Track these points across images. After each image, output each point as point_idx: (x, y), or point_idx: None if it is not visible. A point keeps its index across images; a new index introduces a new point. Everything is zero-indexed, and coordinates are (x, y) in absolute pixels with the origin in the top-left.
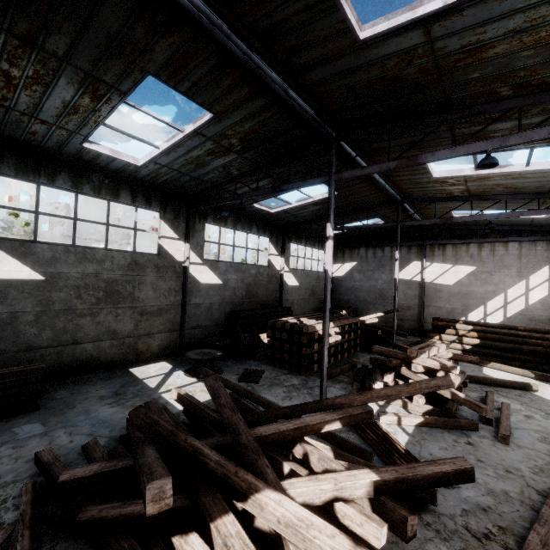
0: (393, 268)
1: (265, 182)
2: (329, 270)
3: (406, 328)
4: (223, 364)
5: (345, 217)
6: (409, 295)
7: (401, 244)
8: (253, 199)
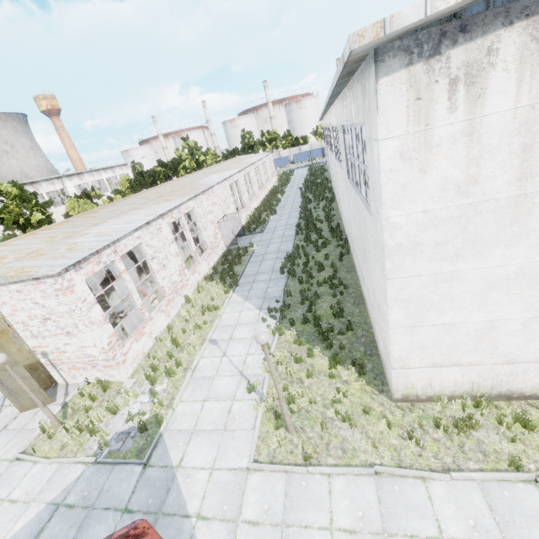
0: None
1: None
2: None
3: None
4: None
5: None
6: None
7: None
8: None
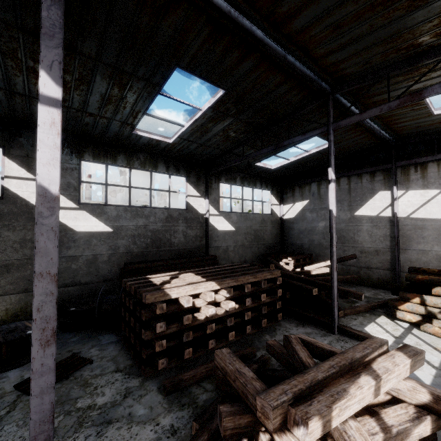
0: (352, 203)
1: (103, 83)
2: (48, 178)
3: (375, 279)
4: (62, 341)
5: (270, 141)
6: (376, 235)
7: (361, 171)
8: (126, 123)
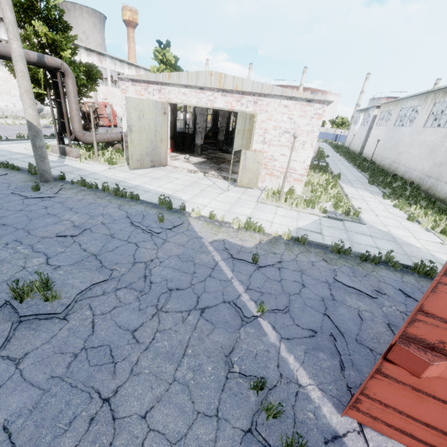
0: None
1: None
2: None
3: None
4: None
5: None
6: None
7: None
8: None
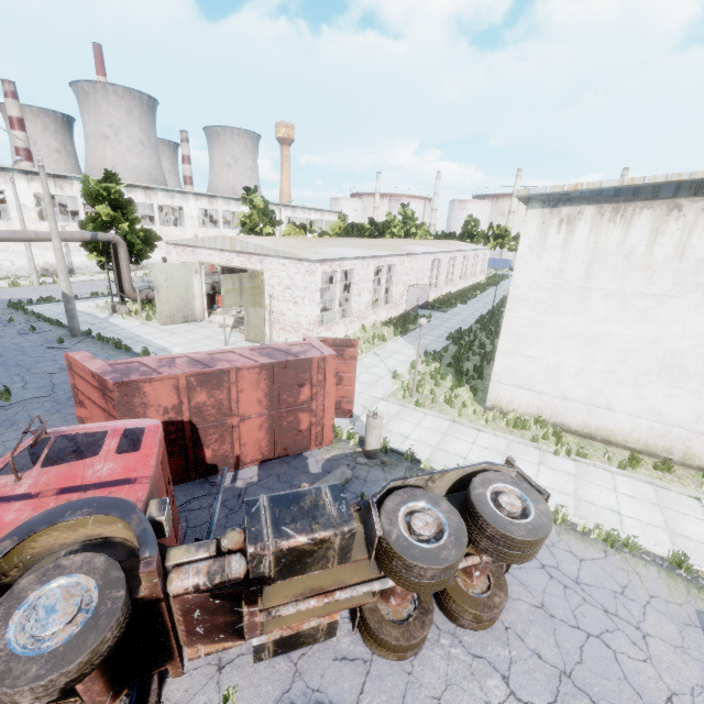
0: None
1: None
2: None
3: None
4: None
5: None
6: None
7: None
8: None
